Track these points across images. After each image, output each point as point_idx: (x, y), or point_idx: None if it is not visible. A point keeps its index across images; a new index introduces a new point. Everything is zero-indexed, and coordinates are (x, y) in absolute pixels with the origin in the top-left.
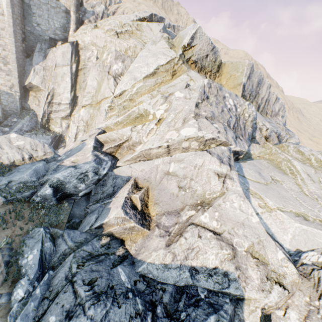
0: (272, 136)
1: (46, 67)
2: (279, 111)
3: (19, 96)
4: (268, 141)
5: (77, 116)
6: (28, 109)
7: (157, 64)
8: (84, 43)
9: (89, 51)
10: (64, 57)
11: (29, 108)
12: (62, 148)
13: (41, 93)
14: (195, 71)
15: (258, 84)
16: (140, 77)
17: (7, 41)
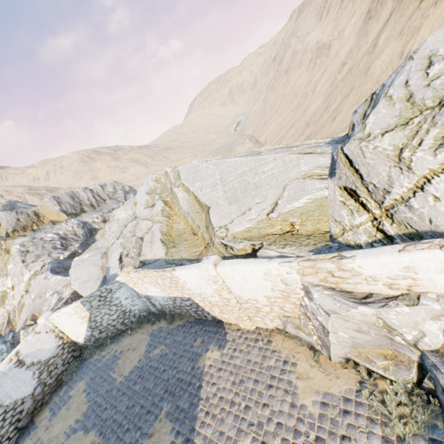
0: (106, 216)
1: None
2: (117, 188)
3: None
4: (108, 220)
5: None
6: None
7: None
8: None
9: None
10: None
11: None
12: None
13: None
14: (19, 237)
15: (73, 198)
16: None
17: None
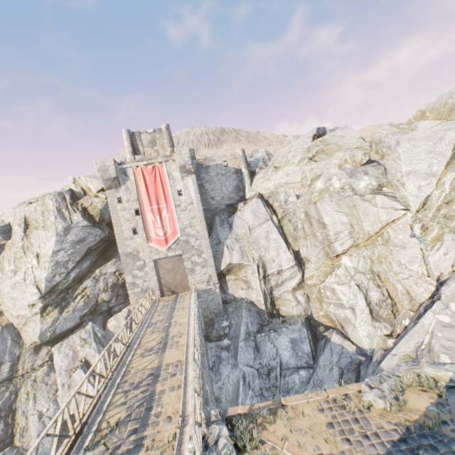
0: None
1: (237, 237)
2: None
3: (218, 288)
4: None
5: (343, 272)
6: (234, 300)
7: (448, 143)
8: (269, 190)
9: (280, 194)
10: (257, 215)
11: (234, 298)
12: (332, 334)
13: (244, 271)
14: None
15: None
16: (438, 168)
17: (198, 228)
